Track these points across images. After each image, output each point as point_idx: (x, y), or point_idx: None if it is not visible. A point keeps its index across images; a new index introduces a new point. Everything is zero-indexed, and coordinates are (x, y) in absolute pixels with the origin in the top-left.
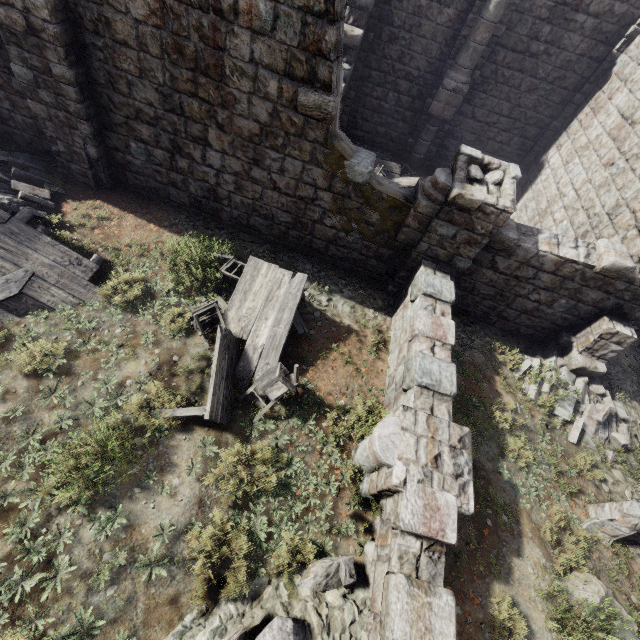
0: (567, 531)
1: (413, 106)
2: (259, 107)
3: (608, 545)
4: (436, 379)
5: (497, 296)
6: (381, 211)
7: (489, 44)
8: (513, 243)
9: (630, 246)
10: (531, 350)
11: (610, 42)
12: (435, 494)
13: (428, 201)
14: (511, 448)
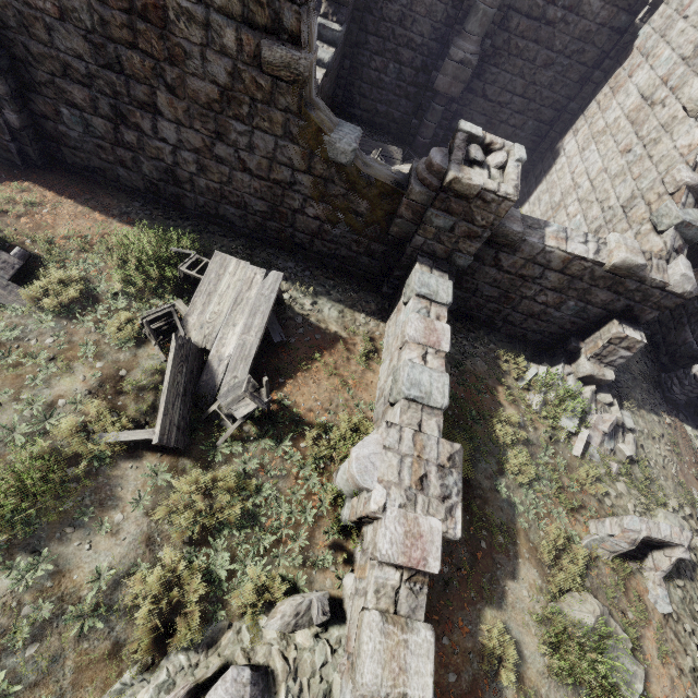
0: (566, 549)
1: (417, 80)
2: (216, 64)
3: (607, 561)
4: (426, 391)
5: (502, 298)
6: (370, 198)
7: (501, 7)
8: (517, 237)
9: (643, 242)
10: (538, 357)
11: (633, 10)
12: (418, 519)
13: (422, 186)
14: (511, 464)
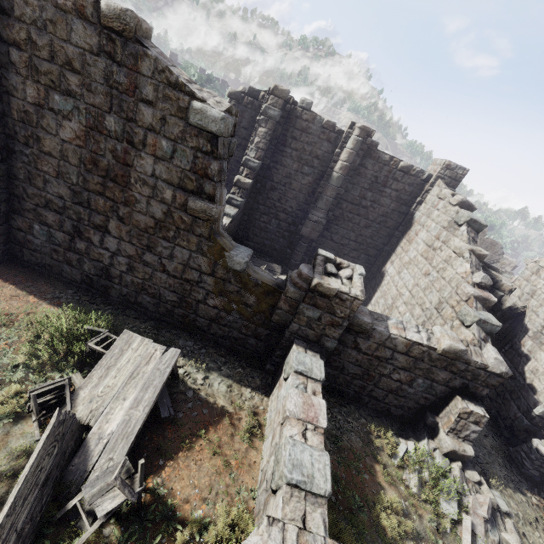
0: None
1: (289, 229)
2: (156, 207)
3: None
4: (308, 473)
5: (364, 375)
6: (257, 294)
7: (336, 198)
8: (369, 326)
9: (458, 333)
10: (404, 432)
11: (408, 205)
12: None
13: (295, 288)
14: None
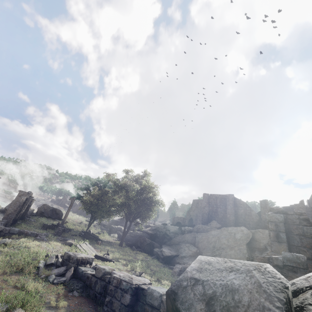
0: None
1: None
2: None
3: None
4: (157, 287)
5: None
6: None
7: None
8: None
9: None
10: None
11: None
12: (124, 274)
13: None
14: None
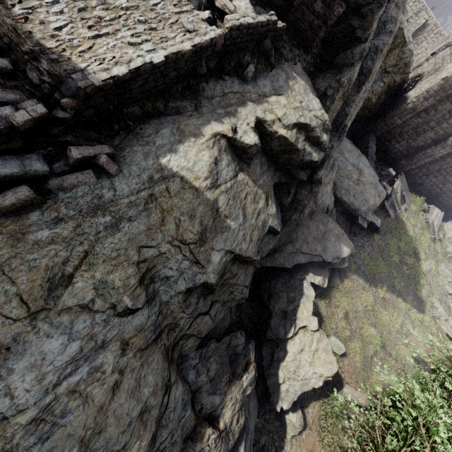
0: None
1: None
2: None
3: None
4: None
5: None
6: None
7: None
8: None
9: None
10: None
11: None
12: None
13: None
14: None
